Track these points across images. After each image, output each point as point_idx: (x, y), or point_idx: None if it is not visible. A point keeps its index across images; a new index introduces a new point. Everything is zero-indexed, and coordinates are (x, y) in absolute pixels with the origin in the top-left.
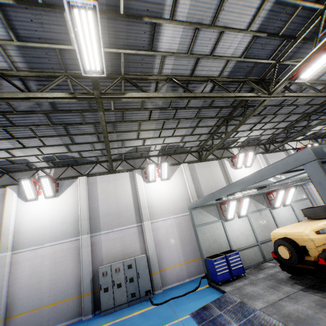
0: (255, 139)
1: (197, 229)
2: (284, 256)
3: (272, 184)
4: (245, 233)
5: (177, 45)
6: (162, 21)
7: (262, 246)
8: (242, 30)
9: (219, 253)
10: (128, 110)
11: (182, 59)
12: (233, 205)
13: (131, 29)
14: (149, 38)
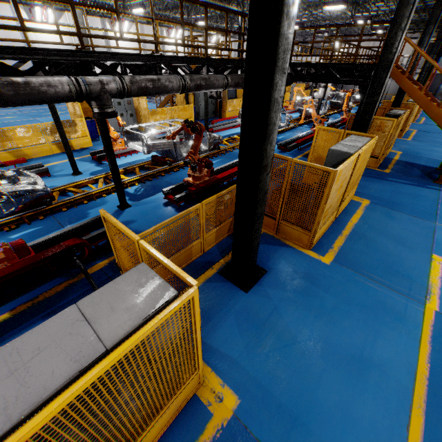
0: None
1: None
2: None
3: None
4: None
5: None
6: None
7: None
8: None
9: None
10: None
11: None
12: None
13: None
14: None
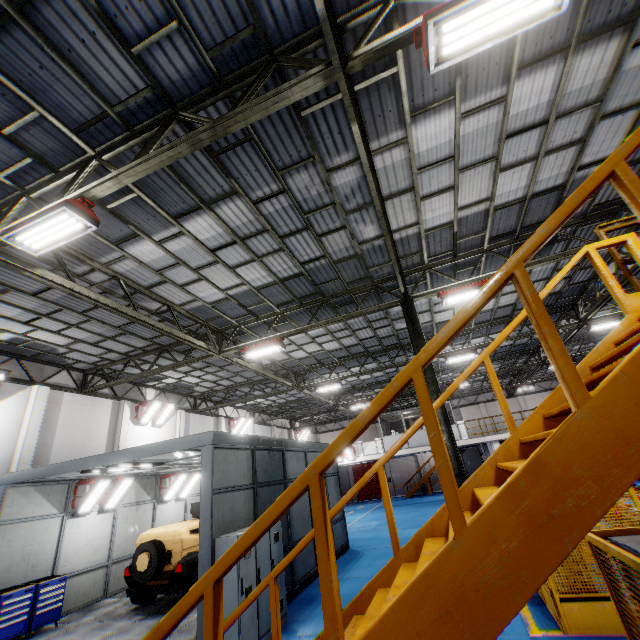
0: (188, 387)
1: (0, 530)
2: (142, 568)
3: (173, 461)
4: (97, 543)
5: (150, 259)
6: (148, 238)
7: (113, 568)
8: (220, 289)
9: (24, 583)
10: (6, 267)
11: (147, 271)
12: (102, 487)
13: (107, 218)
14: (122, 236)
